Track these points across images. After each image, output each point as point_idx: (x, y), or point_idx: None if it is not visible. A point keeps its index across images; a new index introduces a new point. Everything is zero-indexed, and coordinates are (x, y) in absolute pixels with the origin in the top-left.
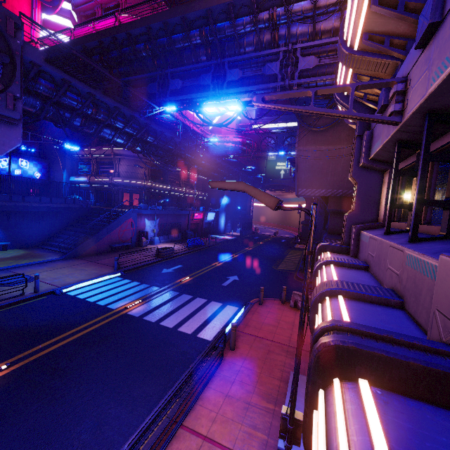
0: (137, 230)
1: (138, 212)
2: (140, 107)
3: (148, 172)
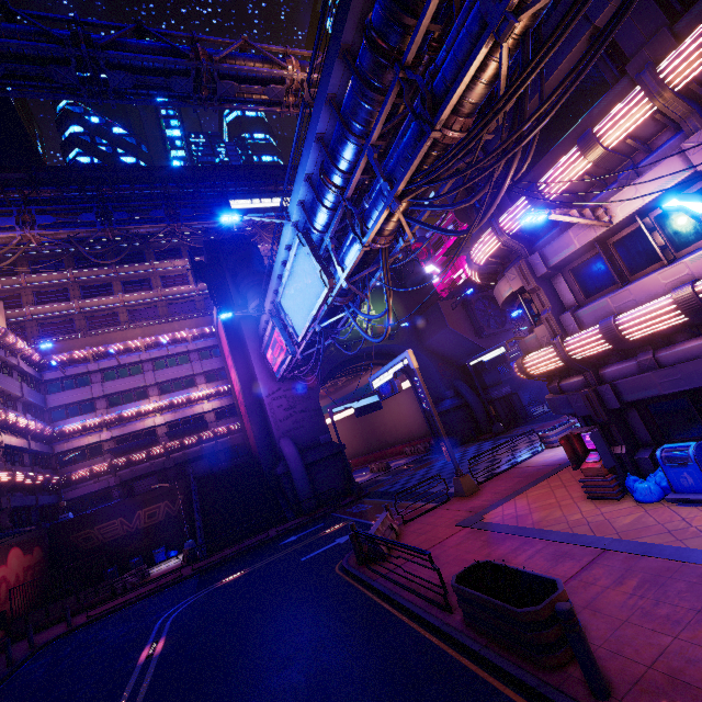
0: None
1: None
2: None
3: None
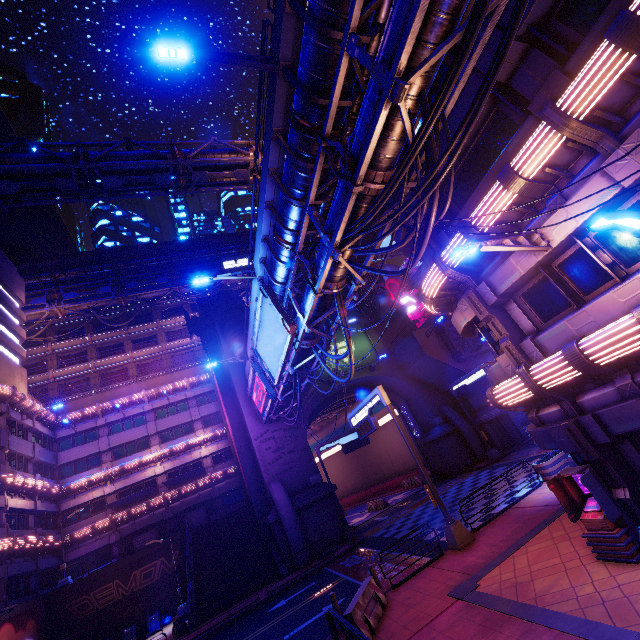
0: None
1: None
2: None
3: None
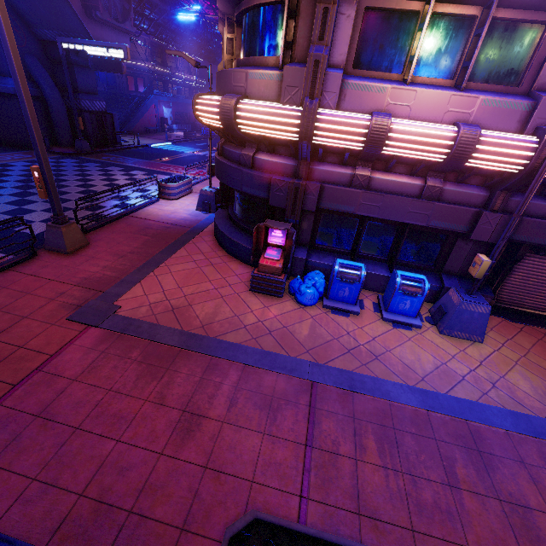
0: (158, 116)
1: (158, 99)
2: (174, 4)
3: (148, 52)
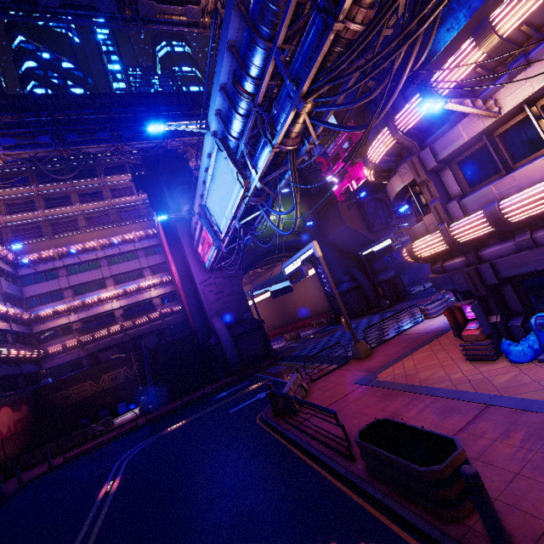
0: None
1: None
2: None
3: None
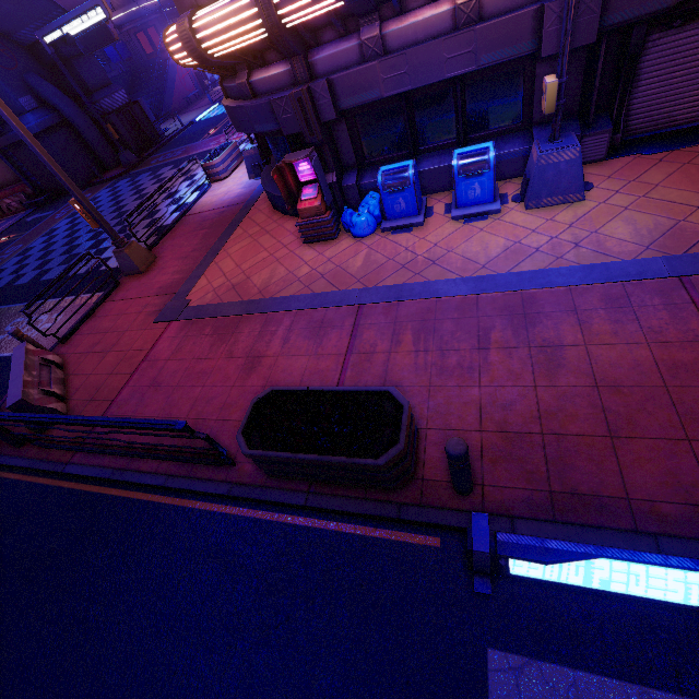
0: (192, 73)
1: None
2: None
3: None
